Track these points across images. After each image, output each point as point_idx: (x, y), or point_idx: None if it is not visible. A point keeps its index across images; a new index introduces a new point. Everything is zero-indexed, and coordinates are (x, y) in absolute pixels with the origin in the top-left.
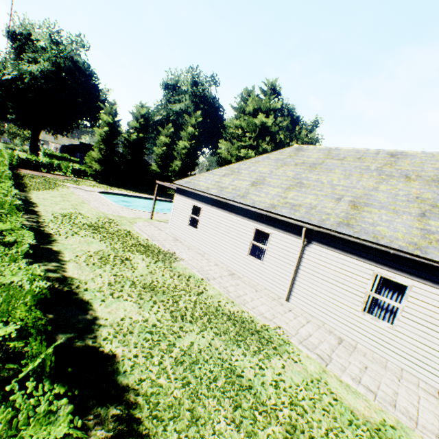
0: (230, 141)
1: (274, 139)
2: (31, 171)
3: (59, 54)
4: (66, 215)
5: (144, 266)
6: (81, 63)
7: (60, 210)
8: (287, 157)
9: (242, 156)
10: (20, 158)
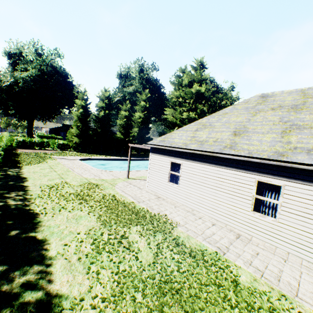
0: (173, 108)
1: (207, 102)
2: (27, 149)
3: (42, 63)
4: (53, 187)
5: (144, 244)
6: (58, 68)
7: (48, 182)
8: (256, 104)
9: (184, 117)
10: (18, 140)
